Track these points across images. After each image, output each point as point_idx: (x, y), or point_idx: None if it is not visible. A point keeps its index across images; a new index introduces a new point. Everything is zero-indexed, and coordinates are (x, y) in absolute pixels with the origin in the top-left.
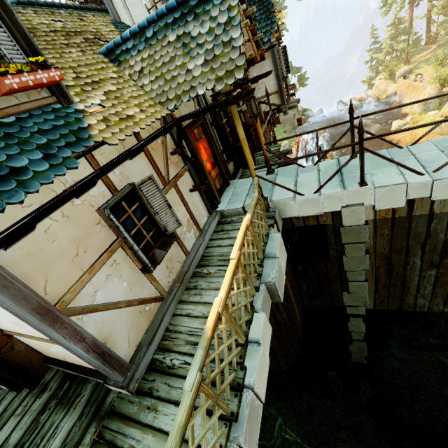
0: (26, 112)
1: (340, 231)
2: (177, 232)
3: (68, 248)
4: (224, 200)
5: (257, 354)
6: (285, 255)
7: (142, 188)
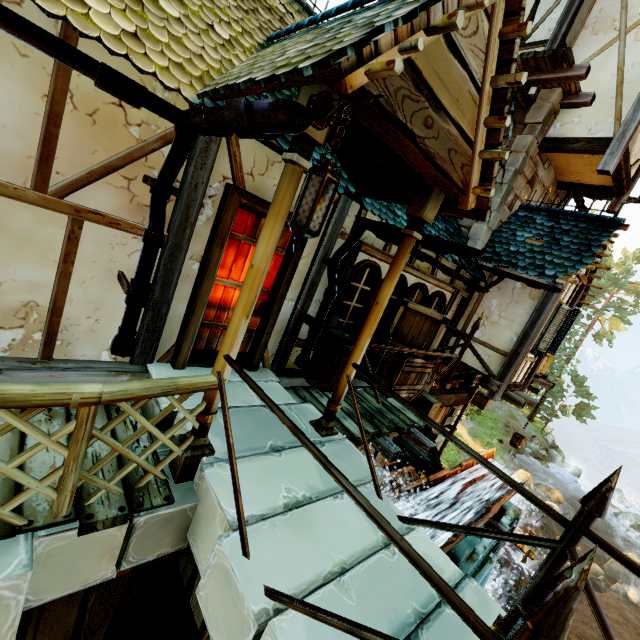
0: None
1: None
2: None
3: None
4: (192, 373)
5: None
6: None
7: None
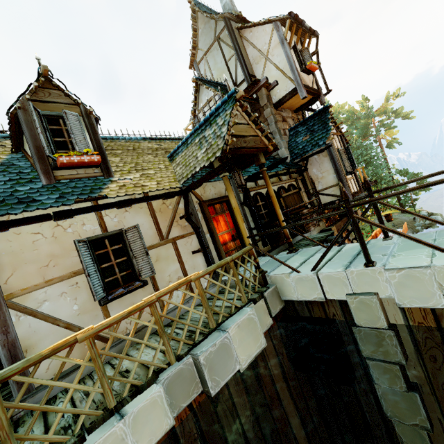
0: (79, 179)
1: (354, 333)
2: (160, 284)
3: (43, 258)
4: None
5: (108, 429)
6: (262, 343)
7: (127, 233)
